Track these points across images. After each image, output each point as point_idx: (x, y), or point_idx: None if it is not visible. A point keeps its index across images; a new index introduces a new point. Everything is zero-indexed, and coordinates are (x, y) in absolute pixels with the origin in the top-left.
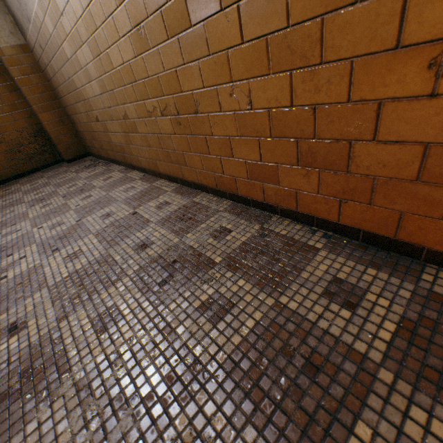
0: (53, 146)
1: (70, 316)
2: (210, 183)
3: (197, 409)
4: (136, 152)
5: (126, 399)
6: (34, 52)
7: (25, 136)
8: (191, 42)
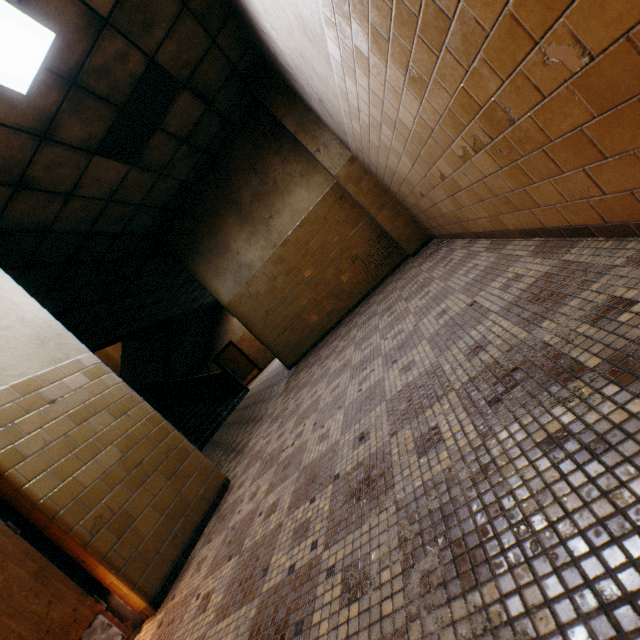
0: (396, 244)
1: (399, 433)
2: (588, 220)
3: (514, 587)
4: (471, 215)
5: (435, 536)
6: (358, 159)
7: (371, 245)
8: (459, 40)
